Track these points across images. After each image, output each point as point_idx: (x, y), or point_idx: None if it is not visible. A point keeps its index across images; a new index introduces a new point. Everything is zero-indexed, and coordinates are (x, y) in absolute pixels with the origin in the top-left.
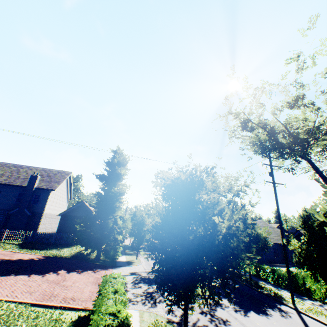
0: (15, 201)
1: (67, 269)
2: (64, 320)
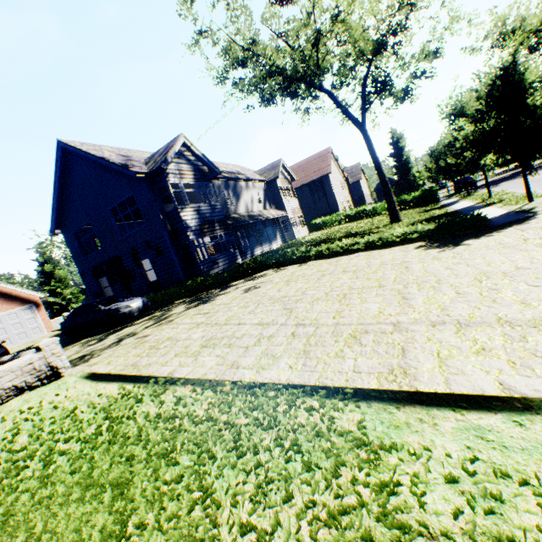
0: None
1: None
2: None
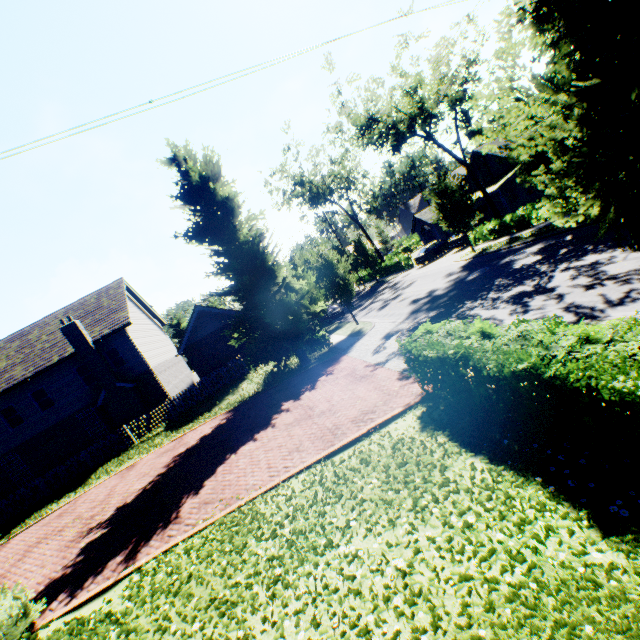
0: (85, 387)
1: (287, 398)
2: (411, 436)
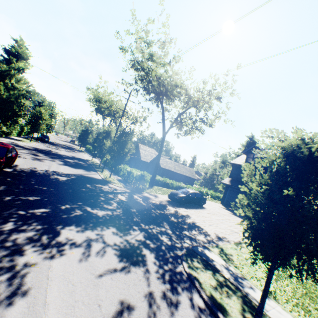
0: None
1: None
2: None
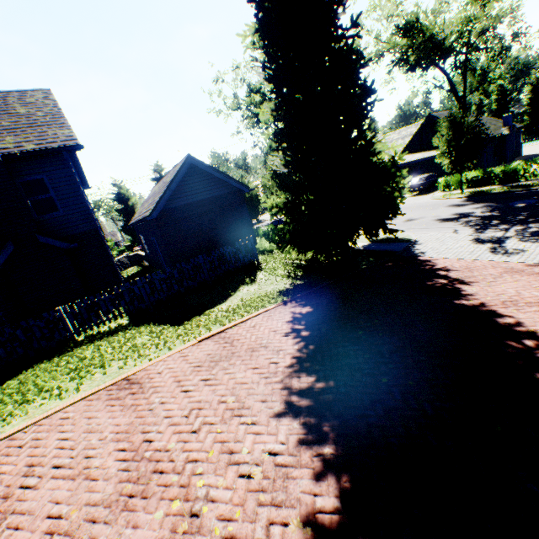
0: None
1: (425, 293)
2: None
